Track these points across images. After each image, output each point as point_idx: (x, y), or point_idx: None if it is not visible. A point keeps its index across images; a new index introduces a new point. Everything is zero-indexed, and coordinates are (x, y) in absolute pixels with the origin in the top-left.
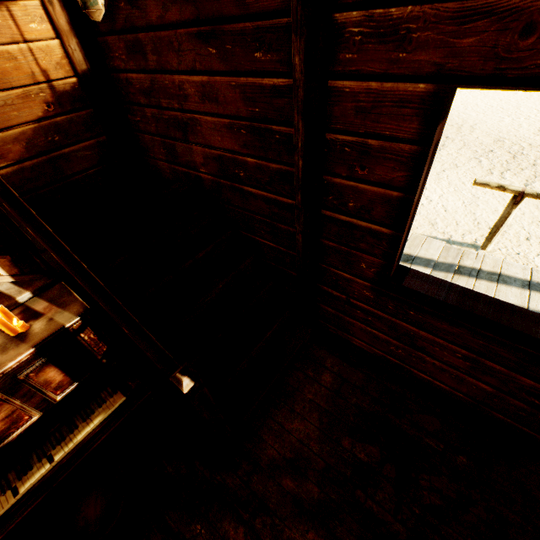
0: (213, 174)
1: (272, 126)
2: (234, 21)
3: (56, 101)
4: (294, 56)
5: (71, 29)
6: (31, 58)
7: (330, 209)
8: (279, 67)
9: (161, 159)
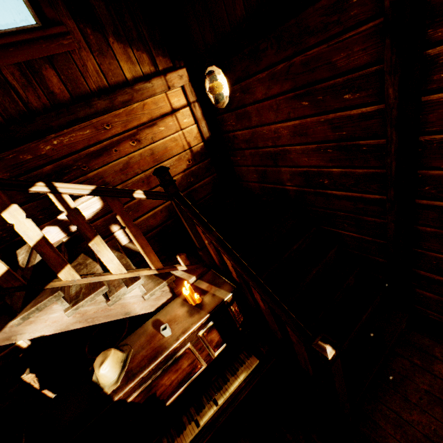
0: (298, 185)
1: (359, 142)
2: (325, 81)
3: (192, 158)
4: (387, 89)
5: (202, 117)
6: (183, 138)
7: (426, 198)
8: (367, 100)
9: (253, 182)
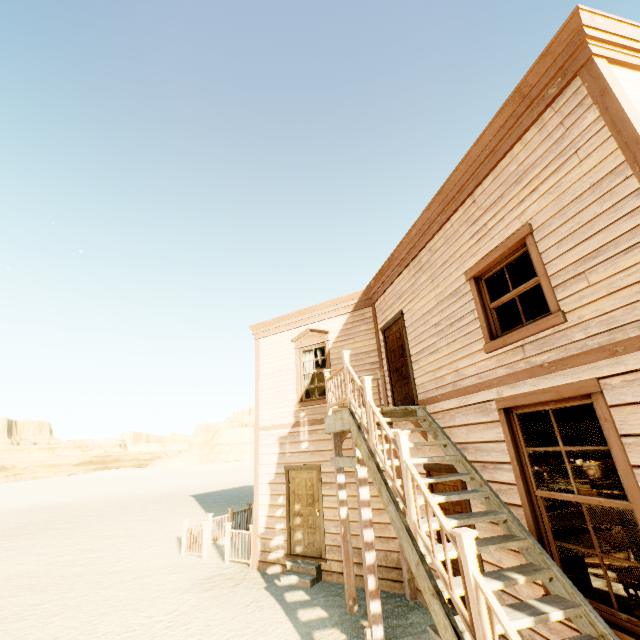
0: None
1: None
2: None
3: None
4: None
5: None
6: None
7: None
8: None
9: None
